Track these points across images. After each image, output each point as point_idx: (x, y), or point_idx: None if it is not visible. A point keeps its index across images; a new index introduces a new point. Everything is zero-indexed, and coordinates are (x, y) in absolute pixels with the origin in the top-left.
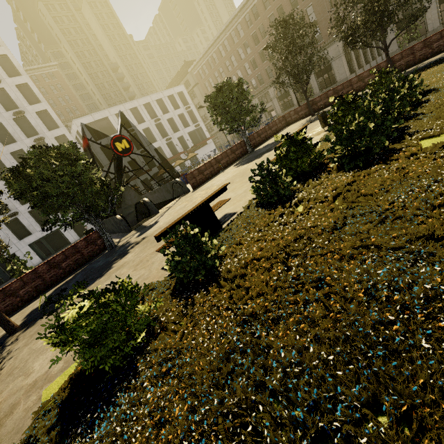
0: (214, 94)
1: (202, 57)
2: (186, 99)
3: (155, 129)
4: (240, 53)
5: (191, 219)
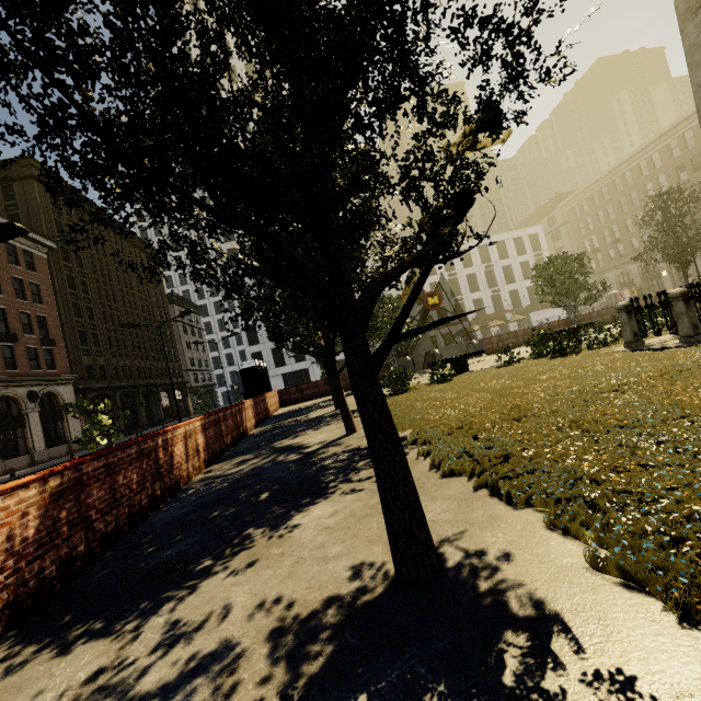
0: (543, 266)
1: (585, 190)
2: (539, 243)
3: (482, 276)
4: (648, 189)
5: (451, 362)
